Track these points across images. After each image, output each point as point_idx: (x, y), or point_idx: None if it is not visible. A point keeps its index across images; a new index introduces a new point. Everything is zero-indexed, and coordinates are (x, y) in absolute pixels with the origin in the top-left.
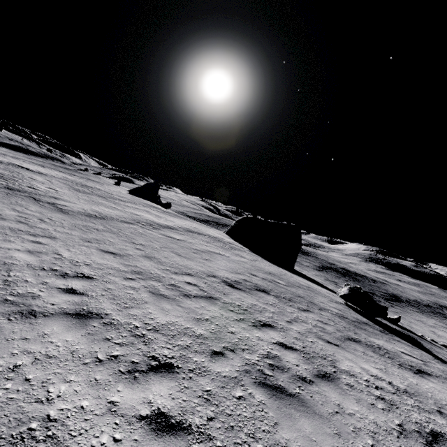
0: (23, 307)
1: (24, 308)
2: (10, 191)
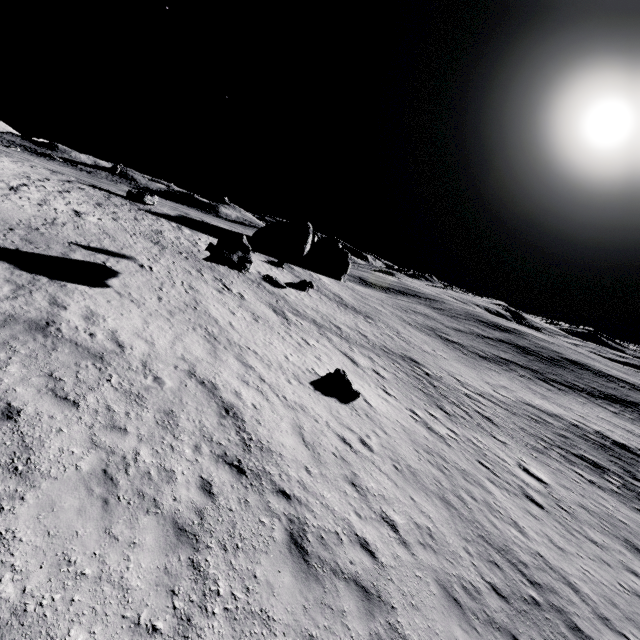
0: None
1: None
2: None
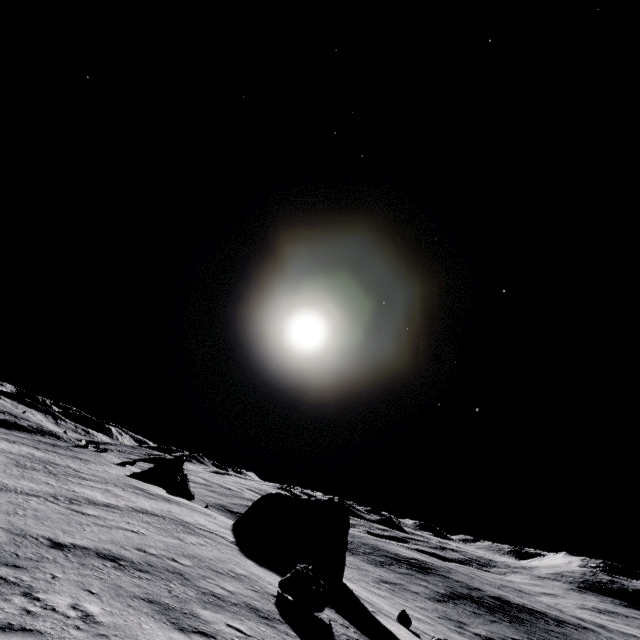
0: None
1: None
2: None
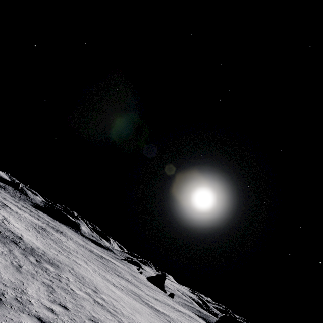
0: (171, 320)
1: (171, 320)
2: (129, 282)
